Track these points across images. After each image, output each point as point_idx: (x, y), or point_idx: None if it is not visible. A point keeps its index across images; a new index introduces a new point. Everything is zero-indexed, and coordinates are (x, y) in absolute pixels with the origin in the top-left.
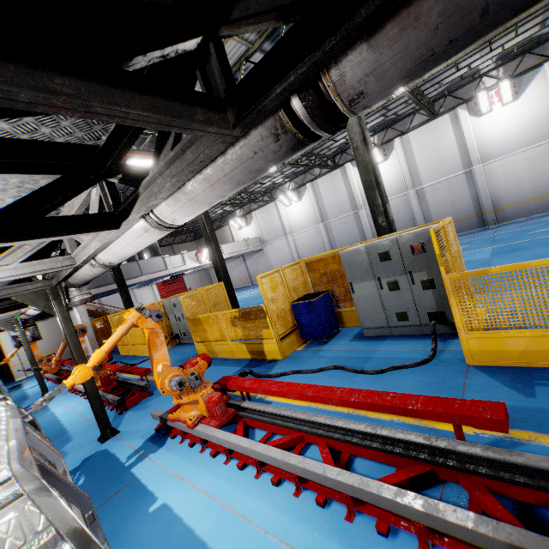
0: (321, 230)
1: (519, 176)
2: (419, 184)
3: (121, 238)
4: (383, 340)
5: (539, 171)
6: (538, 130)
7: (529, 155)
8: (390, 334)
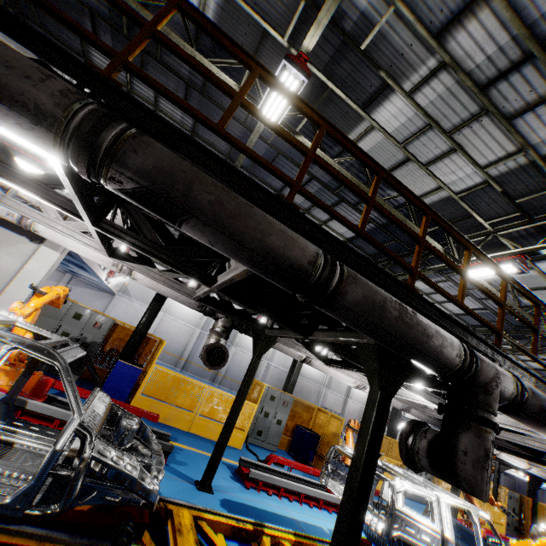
0: (195, 334)
1: (304, 393)
2: (271, 361)
3: (518, 461)
4: (414, 501)
5: (309, 396)
6: (318, 378)
7: (311, 386)
8: (410, 498)
